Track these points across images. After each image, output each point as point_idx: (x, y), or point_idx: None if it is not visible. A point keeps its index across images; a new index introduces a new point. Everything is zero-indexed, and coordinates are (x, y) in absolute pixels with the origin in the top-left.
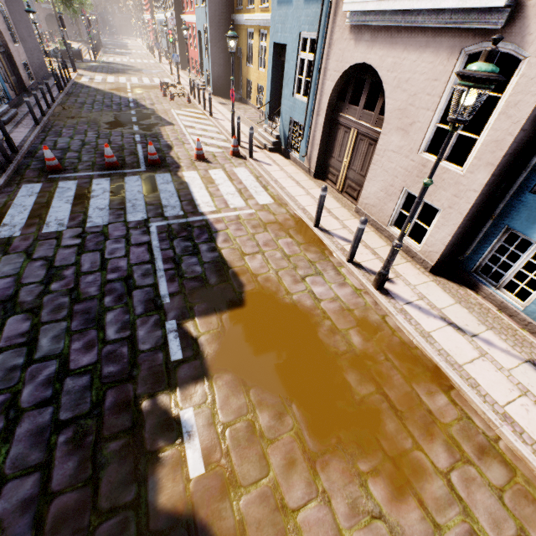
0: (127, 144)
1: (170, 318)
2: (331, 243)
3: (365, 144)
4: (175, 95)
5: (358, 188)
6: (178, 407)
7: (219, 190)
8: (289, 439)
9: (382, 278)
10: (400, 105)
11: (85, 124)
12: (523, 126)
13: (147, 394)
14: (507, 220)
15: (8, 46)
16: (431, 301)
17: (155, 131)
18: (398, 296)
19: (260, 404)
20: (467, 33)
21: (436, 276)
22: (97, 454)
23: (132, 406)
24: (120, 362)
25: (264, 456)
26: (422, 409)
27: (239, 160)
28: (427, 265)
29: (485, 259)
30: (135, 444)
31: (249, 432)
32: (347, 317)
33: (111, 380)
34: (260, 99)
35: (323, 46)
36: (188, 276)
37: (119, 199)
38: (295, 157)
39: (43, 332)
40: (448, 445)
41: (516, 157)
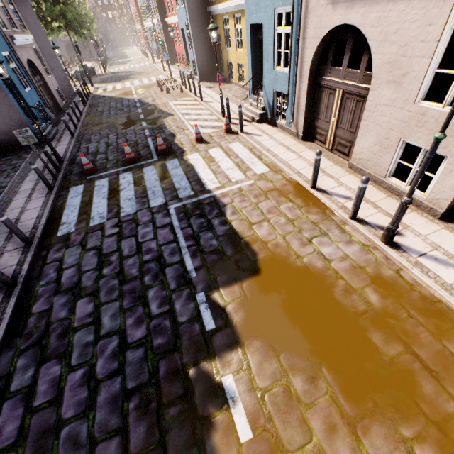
0: (140, 139)
1: (199, 291)
2: (330, 202)
3: (352, 102)
4: (170, 88)
5: (349, 145)
6: (219, 374)
7: (219, 167)
8: (325, 403)
9: (391, 233)
10: (389, 58)
11: (106, 128)
12: None
13: (192, 362)
14: None
15: (44, 79)
16: (447, 251)
17: (159, 123)
18: (409, 249)
19: (292, 369)
20: None
21: (447, 223)
22: (160, 419)
23: (181, 374)
24: (165, 334)
25: (304, 420)
26: None
27: (232, 136)
28: (436, 213)
29: None
30: (189, 409)
31: (286, 397)
32: (360, 275)
33: (161, 351)
34: (241, 76)
35: (299, 17)
36: (207, 250)
37: (141, 189)
38: (281, 124)
39: (103, 312)
40: None
41: None
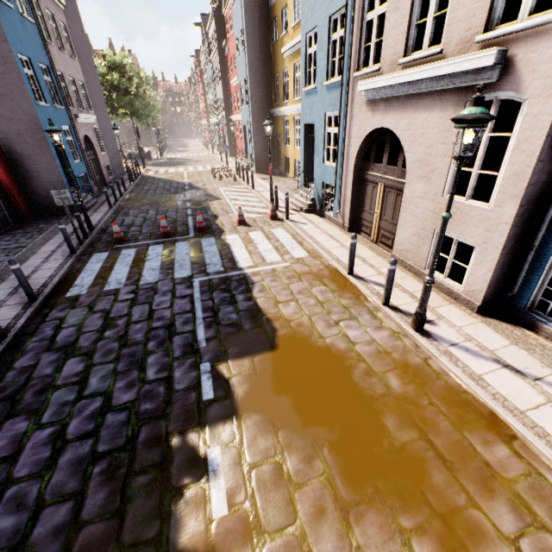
0: (180, 217)
1: (205, 361)
2: (365, 288)
3: (393, 195)
4: (223, 176)
5: (392, 237)
6: (206, 445)
7: (257, 248)
8: (319, 484)
9: (419, 318)
10: (419, 157)
11: (147, 205)
12: (538, 157)
13: (178, 430)
14: (550, 250)
15: (97, 154)
16: (481, 343)
17: (204, 205)
18: (441, 338)
19: (289, 446)
20: (467, 90)
21: (485, 317)
22: (126, 486)
23: (163, 442)
24: (156, 400)
25: (291, 501)
26: (477, 461)
27: (277, 222)
28: (473, 306)
29: (538, 294)
30: (162, 479)
31: (276, 474)
32: (384, 360)
33: (147, 417)
34: (297, 171)
35: (345, 120)
36: (224, 323)
37: (169, 261)
38: (329, 215)
39: (93, 373)
40: (514, 505)
41: (542, 186)
